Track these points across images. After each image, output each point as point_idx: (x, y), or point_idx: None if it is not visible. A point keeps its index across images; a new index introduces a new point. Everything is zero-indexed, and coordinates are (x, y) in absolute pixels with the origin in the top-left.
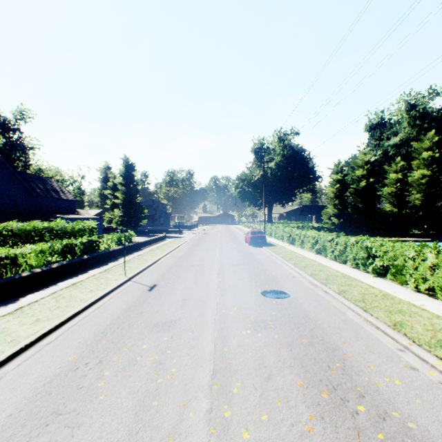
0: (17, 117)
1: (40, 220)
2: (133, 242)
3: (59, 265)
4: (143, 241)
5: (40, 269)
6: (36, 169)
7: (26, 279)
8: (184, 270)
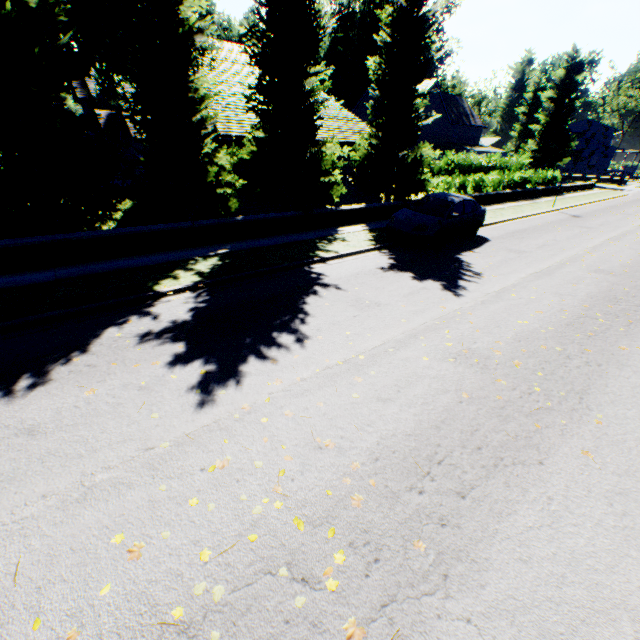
0: (442, 10)
1: (454, 153)
2: (552, 185)
3: (505, 192)
4: (563, 186)
5: (497, 192)
6: (447, 85)
7: (492, 196)
8: (608, 214)
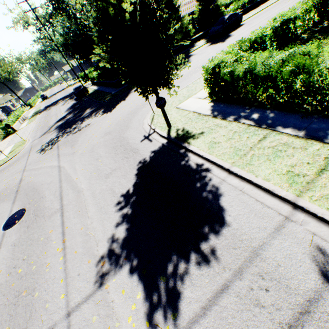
0: None
1: None
2: None
3: None
4: None
5: None
6: None
7: (258, 2)
8: None
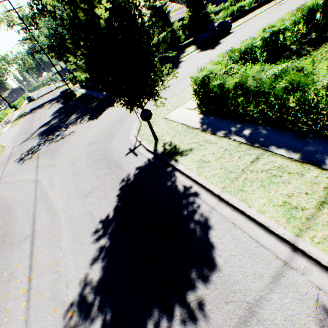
0: None
1: None
2: None
3: (254, 6)
4: None
5: (249, 8)
6: None
7: (247, 11)
8: None
